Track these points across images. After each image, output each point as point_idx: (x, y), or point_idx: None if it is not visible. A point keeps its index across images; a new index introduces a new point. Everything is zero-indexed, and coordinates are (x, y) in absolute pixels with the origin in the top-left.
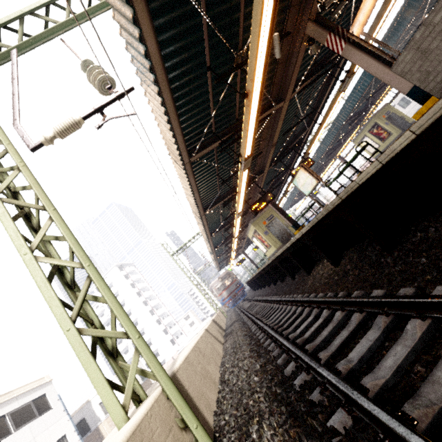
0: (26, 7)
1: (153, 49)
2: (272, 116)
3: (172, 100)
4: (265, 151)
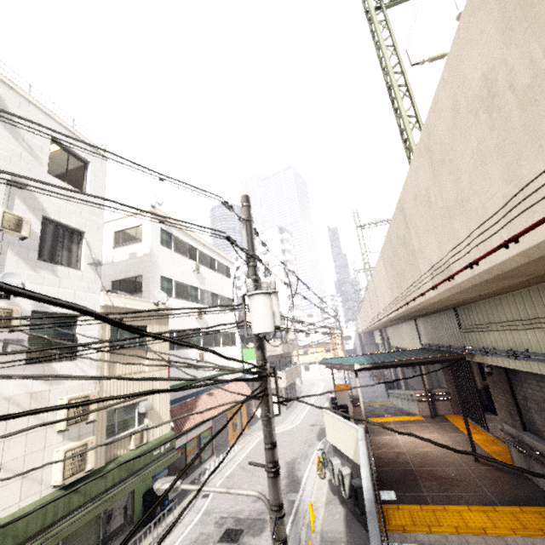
0: None
1: None
2: None
3: None
4: None
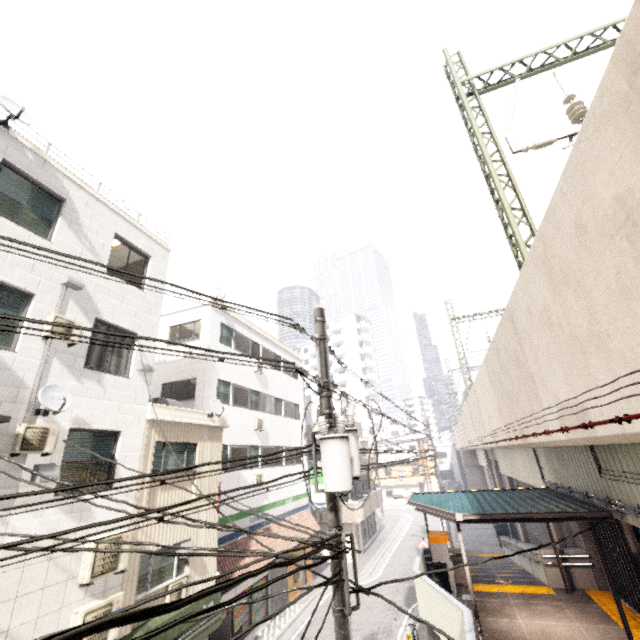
0: (544, 48)
1: None
2: None
3: None
4: None
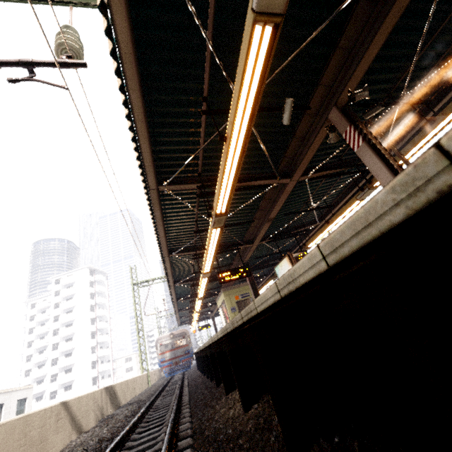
0: None
1: (124, 34)
2: (276, 189)
3: (143, 107)
4: (261, 222)
